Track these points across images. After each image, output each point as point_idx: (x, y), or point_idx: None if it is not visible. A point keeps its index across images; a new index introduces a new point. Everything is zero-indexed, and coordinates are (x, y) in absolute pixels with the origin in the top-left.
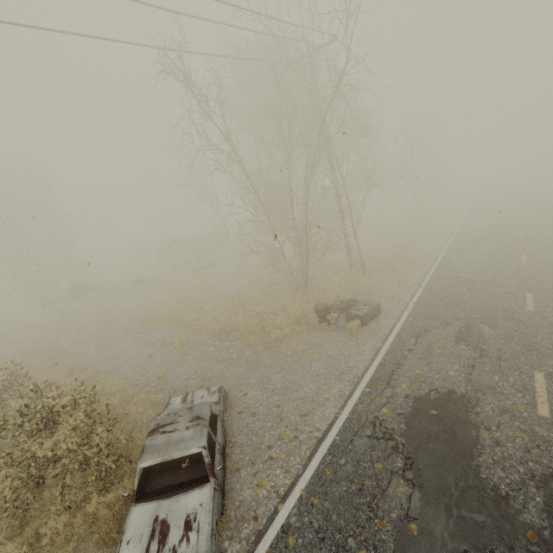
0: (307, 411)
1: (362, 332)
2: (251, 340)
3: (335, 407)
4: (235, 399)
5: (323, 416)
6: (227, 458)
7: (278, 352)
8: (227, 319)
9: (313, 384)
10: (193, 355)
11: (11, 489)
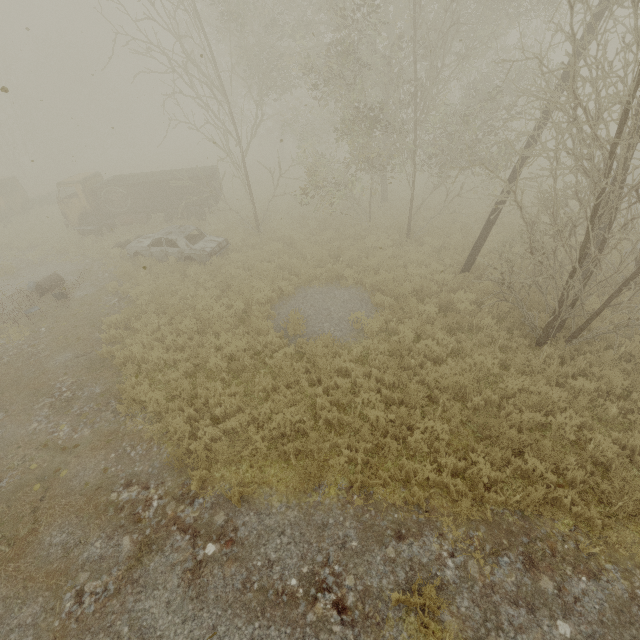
0: None
1: None
2: None
3: None
4: None
5: None
6: None
7: None
8: (541, 493)
9: None
10: None
11: None
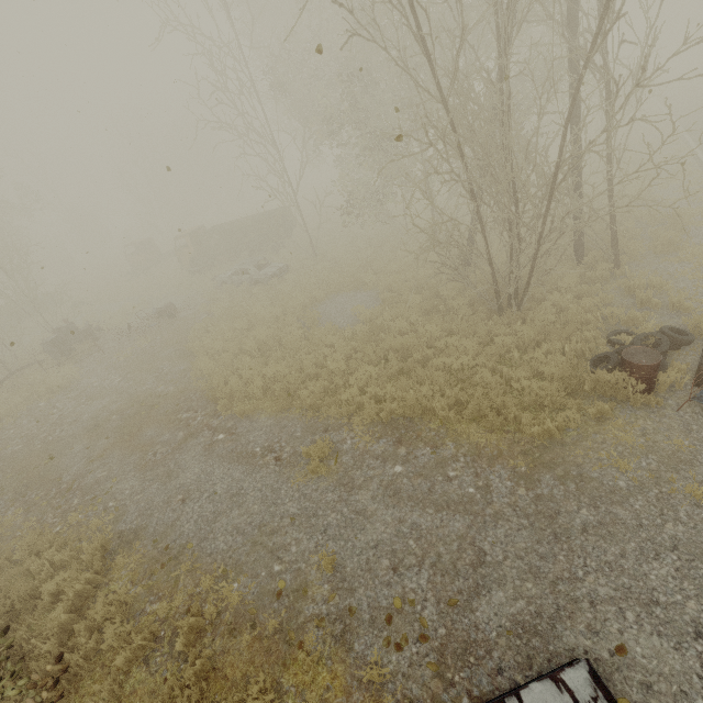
0: None
1: None
2: (482, 443)
3: None
4: (603, 670)
5: None
6: None
7: (589, 482)
8: (409, 397)
9: None
10: (368, 490)
11: None
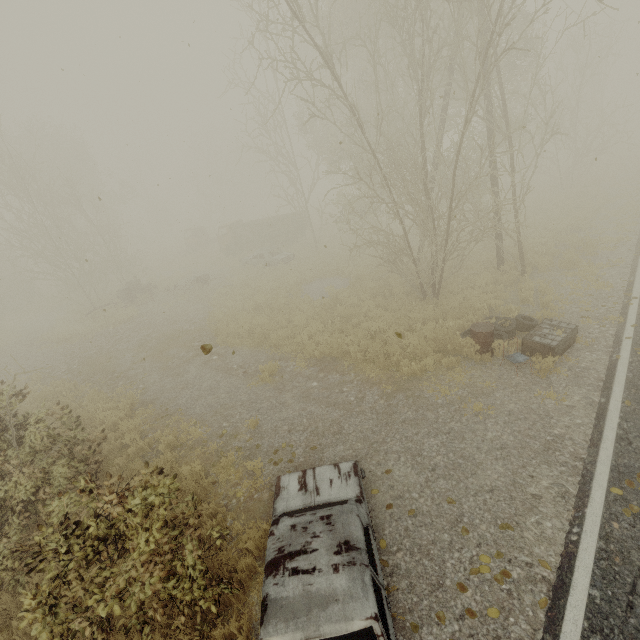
0: (507, 518)
1: (555, 372)
2: (371, 375)
3: (560, 517)
4: (374, 479)
5: (543, 535)
6: (389, 598)
7: (421, 399)
8: (333, 341)
9: (500, 463)
10: (291, 393)
11: (66, 635)
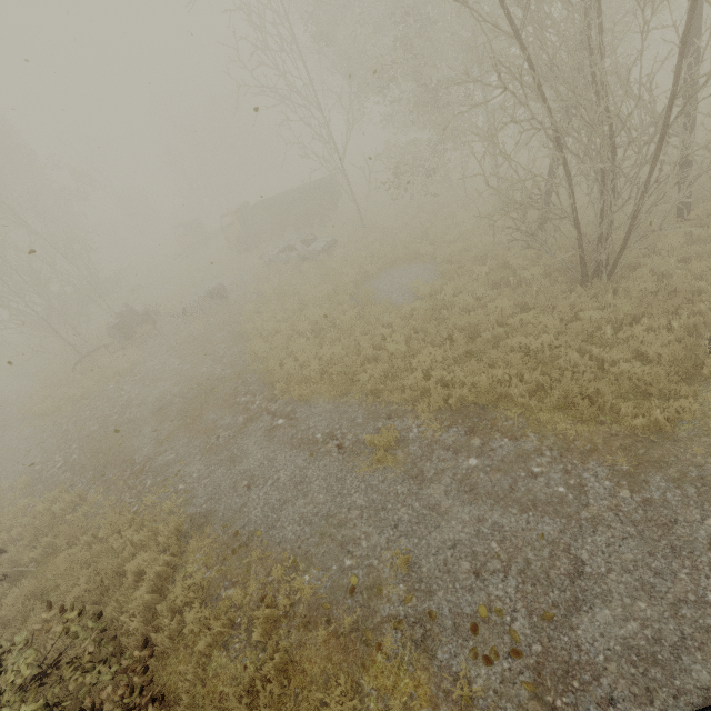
0: None
1: None
2: (571, 436)
3: None
4: None
5: None
6: None
7: None
8: (483, 383)
9: None
10: (440, 484)
11: None
